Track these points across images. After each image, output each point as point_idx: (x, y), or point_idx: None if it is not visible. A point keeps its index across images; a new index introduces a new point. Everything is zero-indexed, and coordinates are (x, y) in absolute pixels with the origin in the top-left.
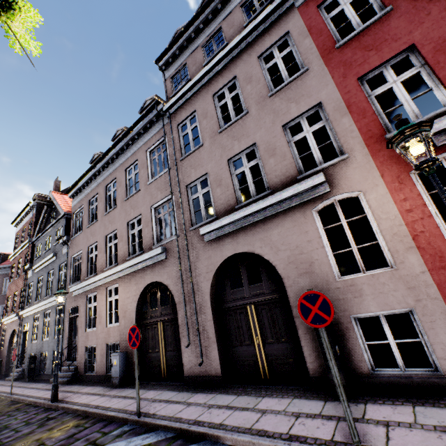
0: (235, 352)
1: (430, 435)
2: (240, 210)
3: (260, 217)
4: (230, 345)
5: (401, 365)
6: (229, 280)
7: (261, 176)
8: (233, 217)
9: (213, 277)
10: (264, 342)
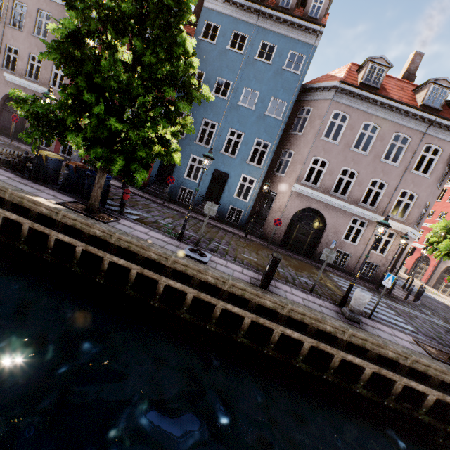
0: (4, 125)
1: (27, 148)
2: (23, 80)
3: (30, 88)
4: (3, 122)
5: (44, 145)
6: (12, 101)
7: (39, 73)
8: (20, 80)
9: (5, 96)
10: (16, 127)
